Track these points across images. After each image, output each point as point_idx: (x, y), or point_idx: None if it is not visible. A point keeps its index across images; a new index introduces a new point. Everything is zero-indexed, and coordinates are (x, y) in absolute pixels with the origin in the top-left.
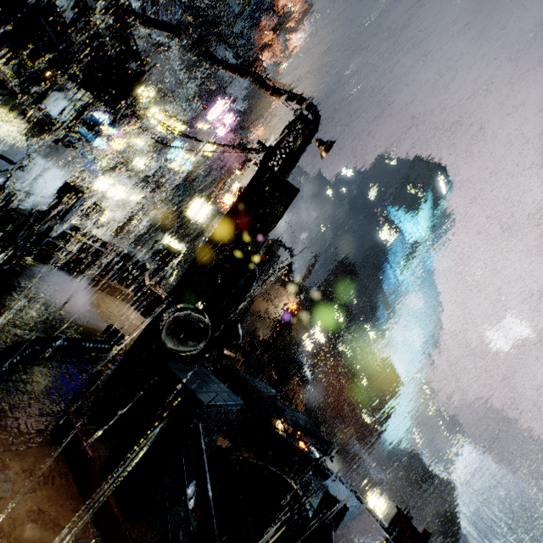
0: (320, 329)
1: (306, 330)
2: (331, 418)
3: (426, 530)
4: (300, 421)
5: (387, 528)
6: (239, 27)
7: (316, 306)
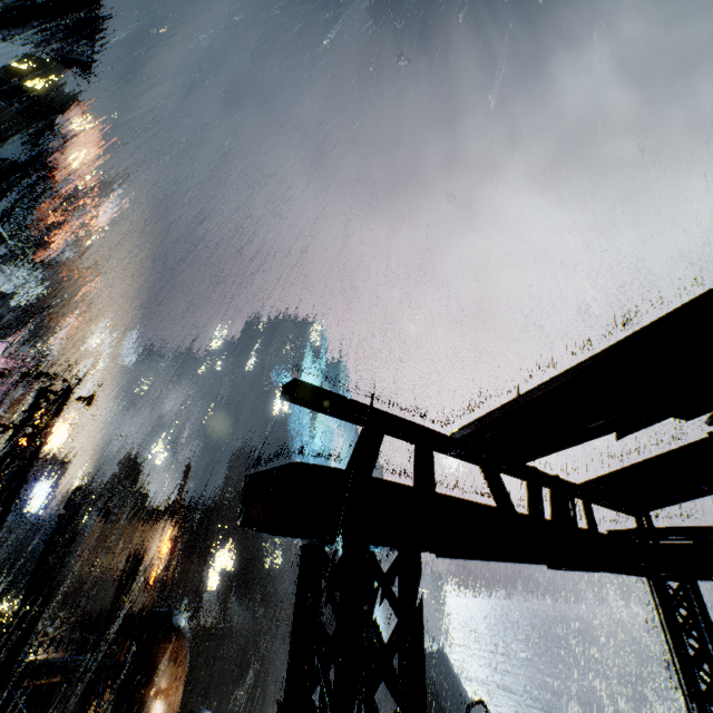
0: (229, 552)
1: (202, 563)
2: (276, 666)
3: None
4: (92, 665)
5: None
6: (2, 213)
7: (214, 524)
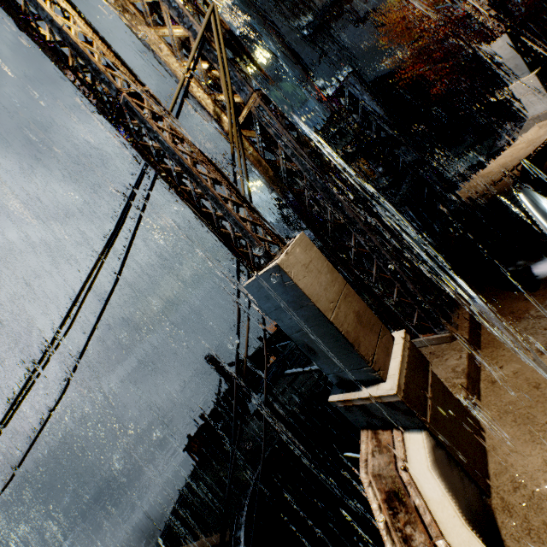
0: None
1: None
2: None
3: (201, 415)
4: None
5: (199, 463)
6: None
7: None
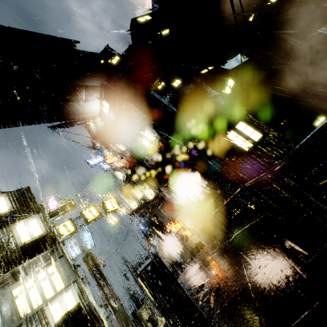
0: None
1: None
2: None
3: None
4: None
5: None
6: None
7: None
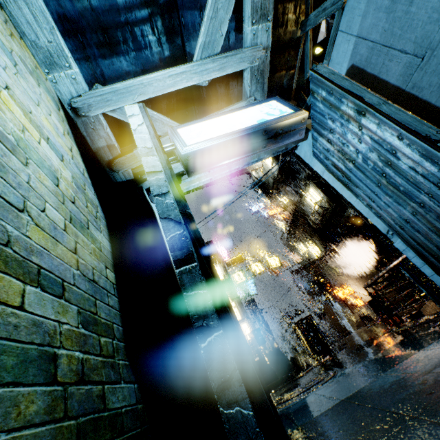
0: None
1: None
2: None
3: None
4: None
5: None
6: None
7: None
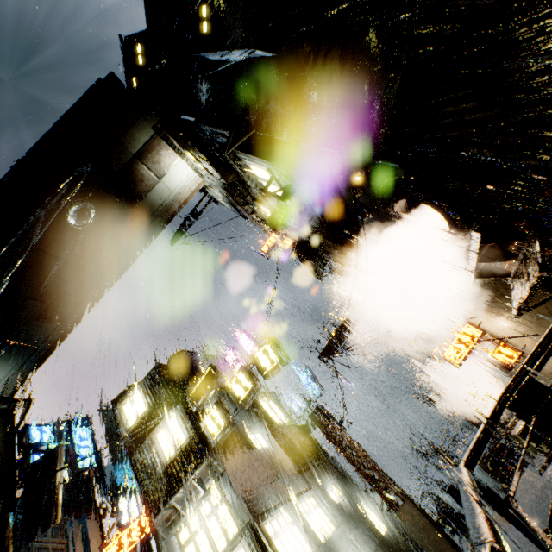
0: None
1: None
2: None
3: None
4: None
5: None
6: None
7: None
